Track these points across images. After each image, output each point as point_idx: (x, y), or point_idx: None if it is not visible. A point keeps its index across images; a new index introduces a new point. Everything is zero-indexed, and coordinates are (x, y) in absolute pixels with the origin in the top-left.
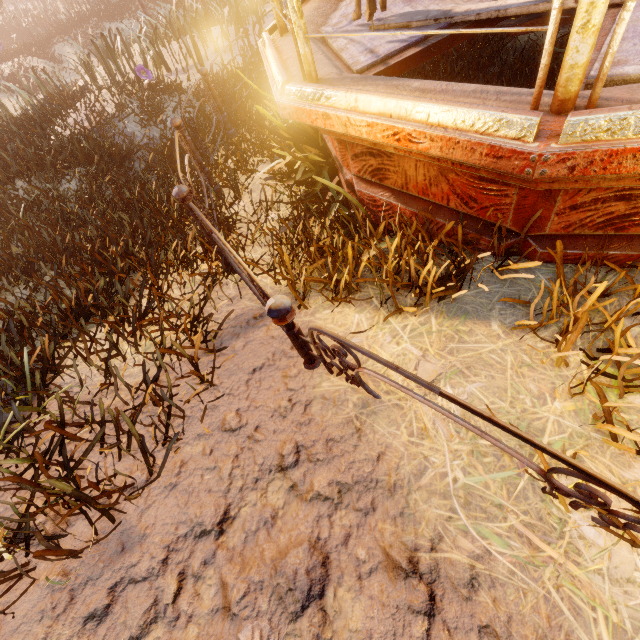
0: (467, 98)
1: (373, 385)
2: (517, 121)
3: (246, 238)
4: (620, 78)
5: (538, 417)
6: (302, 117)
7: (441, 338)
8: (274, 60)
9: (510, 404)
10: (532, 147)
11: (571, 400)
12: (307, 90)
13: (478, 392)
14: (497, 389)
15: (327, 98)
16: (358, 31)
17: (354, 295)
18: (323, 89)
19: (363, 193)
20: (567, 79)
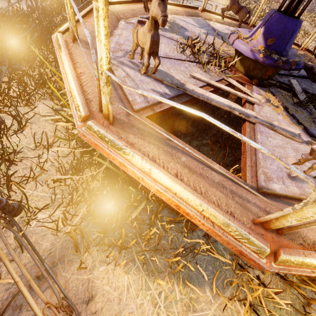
0: (217, 190)
1: None
2: (257, 245)
3: (28, 178)
4: (274, 192)
5: None
6: (100, 150)
7: (183, 307)
8: (72, 78)
9: None
10: (264, 263)
11: None
12: (108, 137)
13: None
14: None
15: (125, 153)
16: (131, 67)
17: (121, 250)
18: (122, 145)
19: None
20: (279, 225)
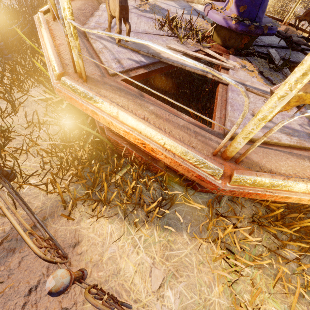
0: (181, 131)
1: (126, 295)
2: (212, 167)
3: (21, 150)
4: None
5: (211, 302)
6: (75, 103)
7: (161, 247)
8: (50, 45)
9: (199, 296)
10: (219, 183)
11: (221, 283)
12: (80, 89)
13: (184, 290)
14: (192, 285)
15: (95, 101)
16: (109, 41)
17: (106, 206)
18: (93, 94)
19: (111, 137)
20: (233, 151)
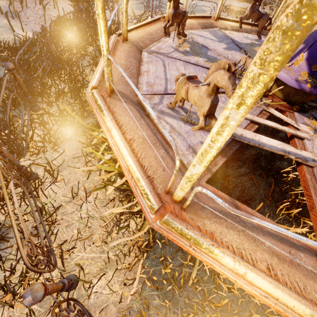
0: (314, 282)
1: None
2: None
3: (76, 240)
4: None
5: None
6: (178, 244)
7: None
8: (129, 154)
9: None
10: None
11: None
12: (190, 235)
13: None
14: None
15: (213, 253)
16: (172, 116)
17: None
18: (209, 245)
19: None
20: None
